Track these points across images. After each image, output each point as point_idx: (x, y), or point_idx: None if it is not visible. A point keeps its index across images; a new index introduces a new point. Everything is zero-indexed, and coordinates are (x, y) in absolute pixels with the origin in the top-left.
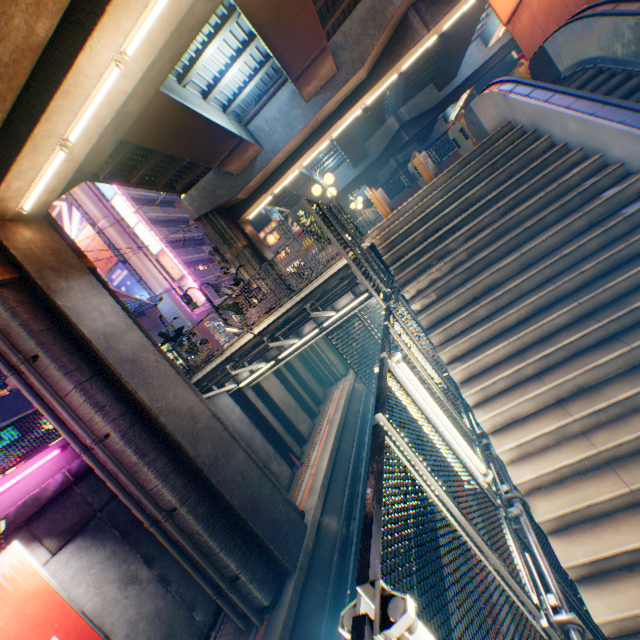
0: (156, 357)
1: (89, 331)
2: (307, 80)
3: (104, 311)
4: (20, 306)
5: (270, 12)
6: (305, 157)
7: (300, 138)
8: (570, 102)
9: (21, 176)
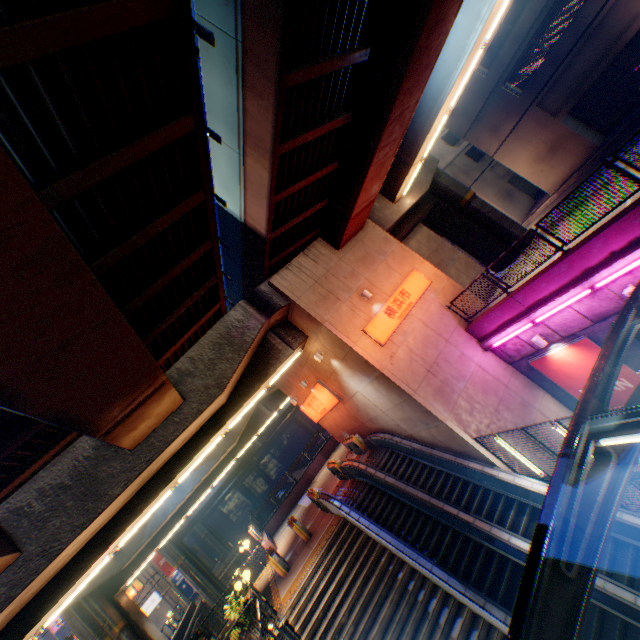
0: None
1: None
2: None
3: None
4: None
5: None
6: (191, 507)
7: (188, 495)
8: (368, 522)
9: None
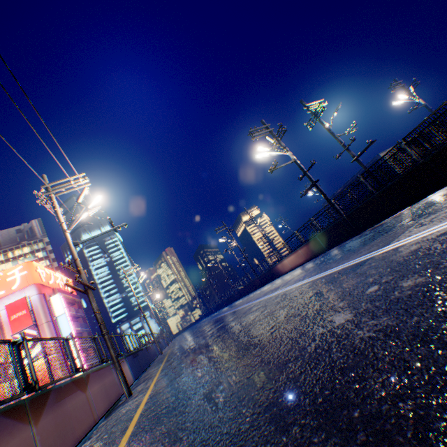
0: None
1: None
2: None
3: None
4: None
5: None
6: None
7: None
8: None
9: None
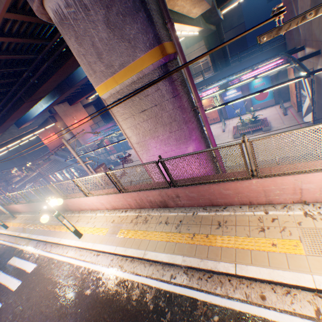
0: None
1: None
2: None
3: None
4: None
5: None
6: None
7: None
8: (62, 158)
9: None
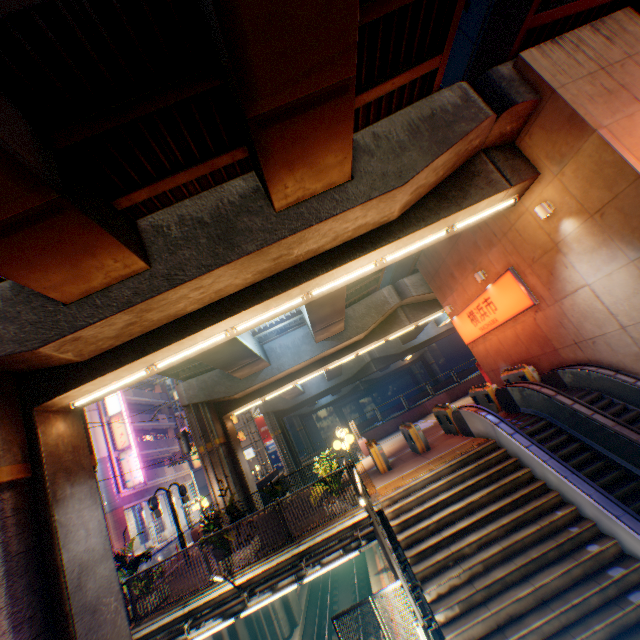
0: (117, 602)
1: (69, 558)
2: (323, 331)
3: (90, 528)
4: (15, 514)
5: (320, 302)
6: (302, 377)
7: (303, 364)
8: (545, 456)
9: (99, 382)
